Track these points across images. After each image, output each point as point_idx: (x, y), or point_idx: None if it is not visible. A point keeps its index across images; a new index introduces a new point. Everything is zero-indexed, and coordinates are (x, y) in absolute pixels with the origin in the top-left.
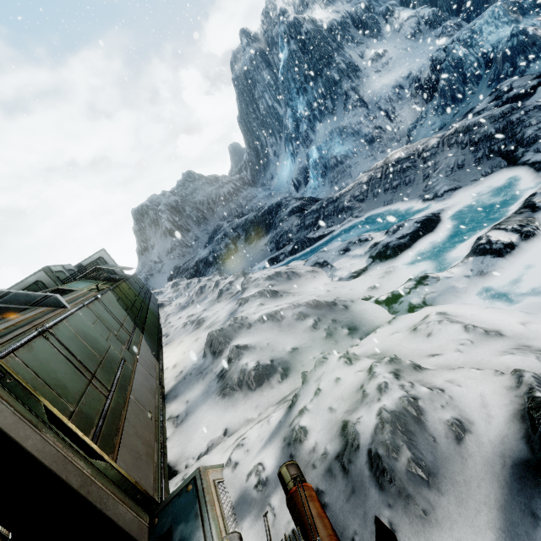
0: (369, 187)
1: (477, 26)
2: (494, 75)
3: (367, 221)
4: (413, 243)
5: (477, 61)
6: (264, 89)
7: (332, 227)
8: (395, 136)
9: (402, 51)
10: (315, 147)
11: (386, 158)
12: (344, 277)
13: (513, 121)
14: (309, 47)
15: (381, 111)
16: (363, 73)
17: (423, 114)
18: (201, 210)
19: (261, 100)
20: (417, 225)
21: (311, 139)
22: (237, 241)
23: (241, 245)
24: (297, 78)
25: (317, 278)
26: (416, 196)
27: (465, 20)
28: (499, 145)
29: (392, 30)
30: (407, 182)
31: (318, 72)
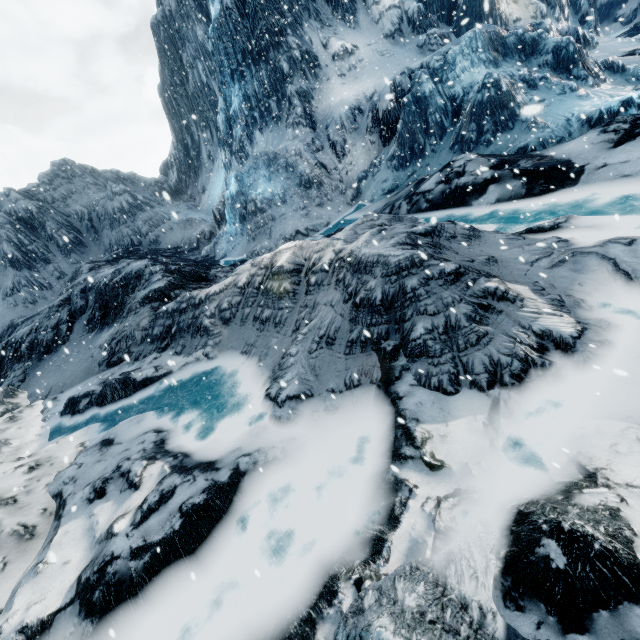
0: (243, 298)
1: (451, 54)
2: (458, 134)
3: (214, 372)
4: (148, 581)
5: (444, 106)
6: (196, 53)
7: (180, 356)
8: (340, 184)
9: (376, 54)
10: (234, 175)
11: (275, 253)
12: (1, 638)
13: (407, 290)
14: (251, 10)
15: (329, 140)
16: (323, 71)
17: (377, 162)
18: (76, 229)
19: (192, 69)
20: (176, 523)
21: (247, 152)
22: (79, 318)
23: (78, 329)
24: (232, 53)
25: (1, 578)
26: (272, 364)
27: (455, 33)
28: (380, 330)
29: (370, 19)
30: (277, 320)
31: (262, 52)
